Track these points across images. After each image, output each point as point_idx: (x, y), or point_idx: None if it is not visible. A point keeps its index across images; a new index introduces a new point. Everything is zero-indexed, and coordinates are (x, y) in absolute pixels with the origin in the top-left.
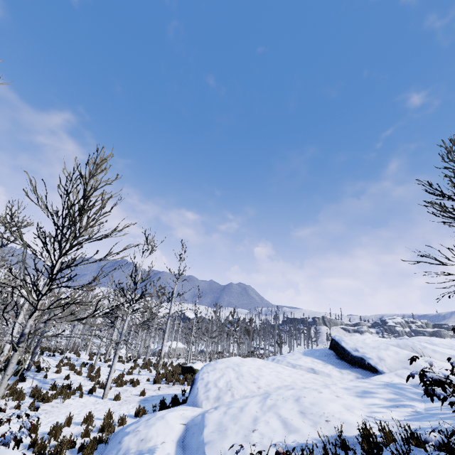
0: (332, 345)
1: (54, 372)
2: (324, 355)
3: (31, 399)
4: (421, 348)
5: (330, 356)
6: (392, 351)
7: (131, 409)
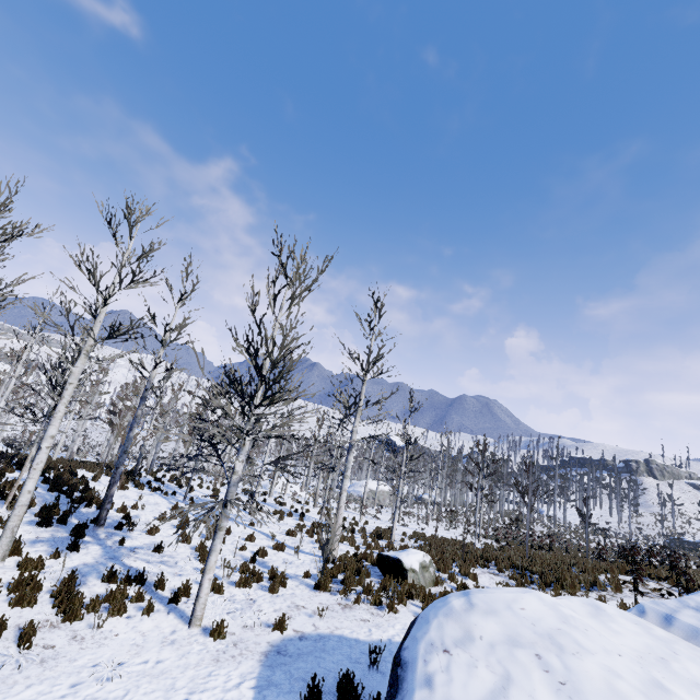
0: None
1: (145, 533)
2: None
3: (51, 603)
4: None
5: None
6: None
7: (231, 694)
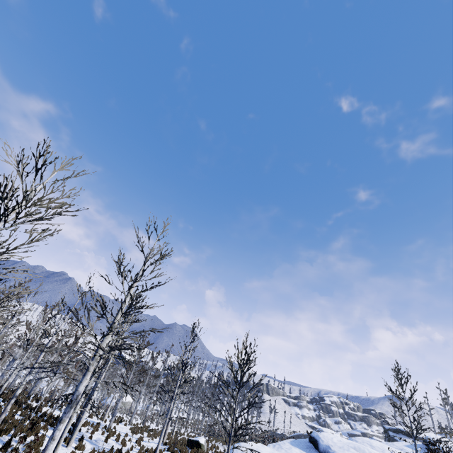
0: (311, 439)
1: (90, 433)
2: (306, 447)
3: None
4: (368, 452)
5: (311, 449)
6: (352, 452)
7: None
